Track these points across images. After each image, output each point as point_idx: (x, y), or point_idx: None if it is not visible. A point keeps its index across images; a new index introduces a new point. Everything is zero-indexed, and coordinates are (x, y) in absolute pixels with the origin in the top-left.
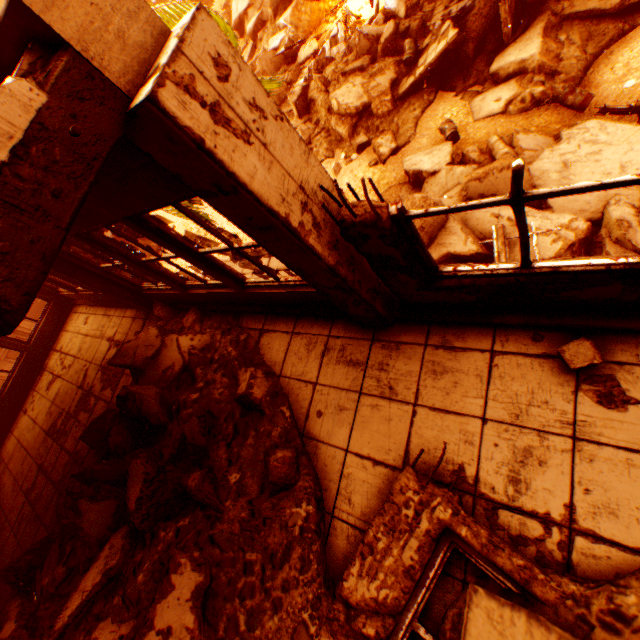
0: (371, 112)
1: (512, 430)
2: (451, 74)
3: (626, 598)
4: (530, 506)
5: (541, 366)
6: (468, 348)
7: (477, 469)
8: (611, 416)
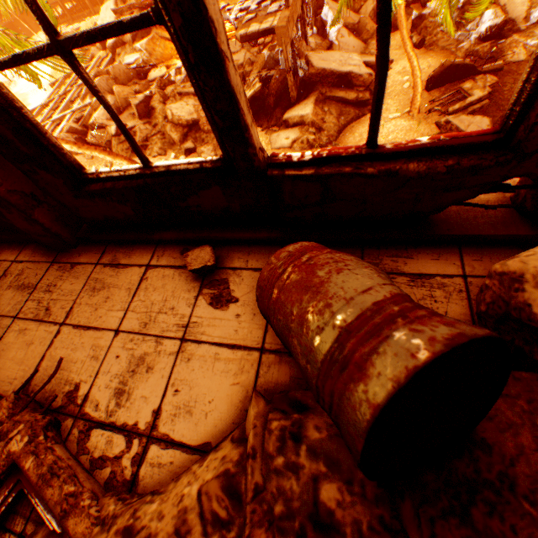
0: (200, 127)
1: (138, 339)
2: (260, 115)
3: (150, 507)
4: (124, 419)
5: (181, 276)
6: (131, 264)
7: (92, 386)
8: (216, 315)
